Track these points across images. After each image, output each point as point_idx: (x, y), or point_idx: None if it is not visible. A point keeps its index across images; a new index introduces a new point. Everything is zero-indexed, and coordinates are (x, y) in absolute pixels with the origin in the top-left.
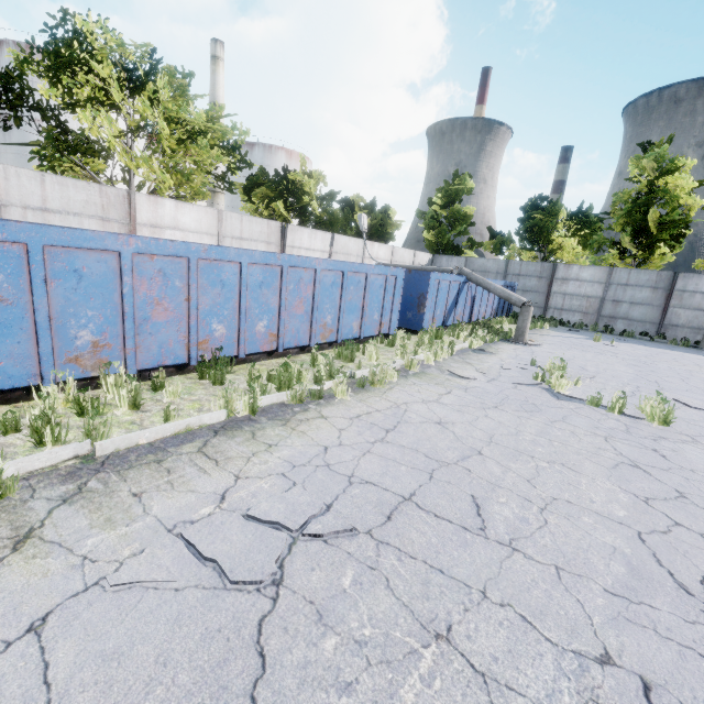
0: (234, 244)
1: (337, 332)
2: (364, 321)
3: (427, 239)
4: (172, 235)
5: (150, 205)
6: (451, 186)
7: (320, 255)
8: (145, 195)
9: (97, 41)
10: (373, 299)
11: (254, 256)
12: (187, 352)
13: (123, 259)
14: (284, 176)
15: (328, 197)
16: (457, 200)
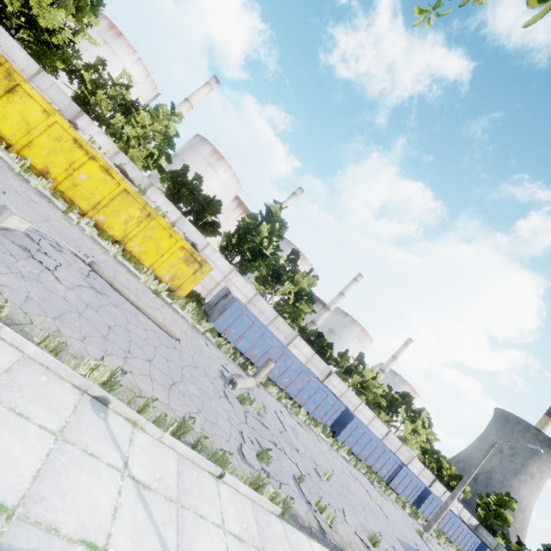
0: (421, 476)
1: (458, 544)
2: (464, 547)
3: (479, 512)
4: (412, 467)
5: (414, 459)
6: (503, 497)
7: (438, 493)
8: (415, 457)
9: (421, 413)
10: (469, 542)
11: (458, 520)
12: (441, 529)
13: (447, 513)
14: (435, 450)
15: (452, 478)
16: (504, 507)
